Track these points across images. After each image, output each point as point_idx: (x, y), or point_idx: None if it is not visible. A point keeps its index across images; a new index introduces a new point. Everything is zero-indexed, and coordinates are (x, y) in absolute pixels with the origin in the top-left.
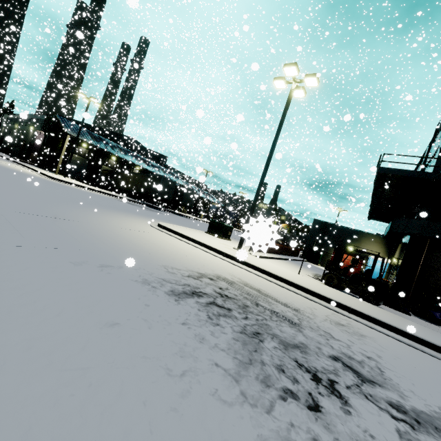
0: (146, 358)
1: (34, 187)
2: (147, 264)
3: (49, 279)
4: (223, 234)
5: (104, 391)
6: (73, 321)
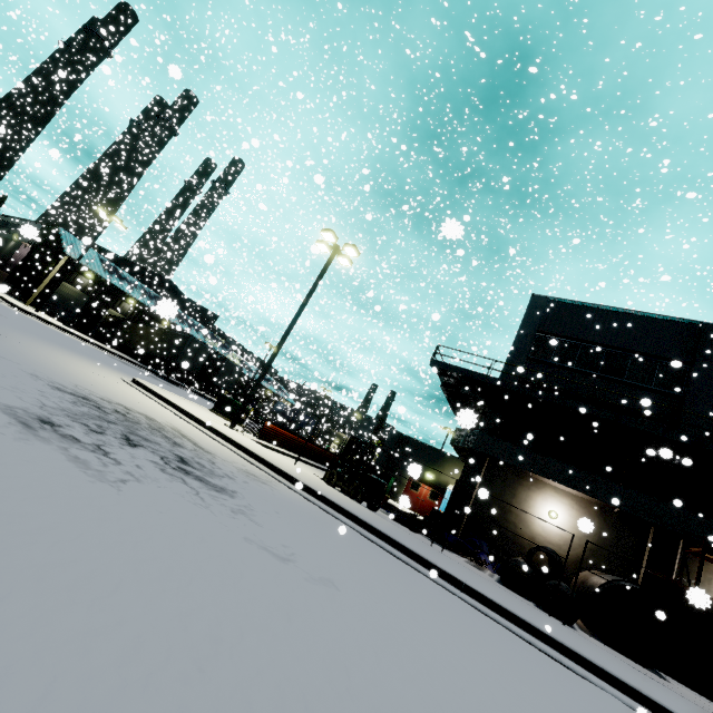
0: None
1: None
2: (56, 375)
3: None
4: (232, 415)
5: None
6: None
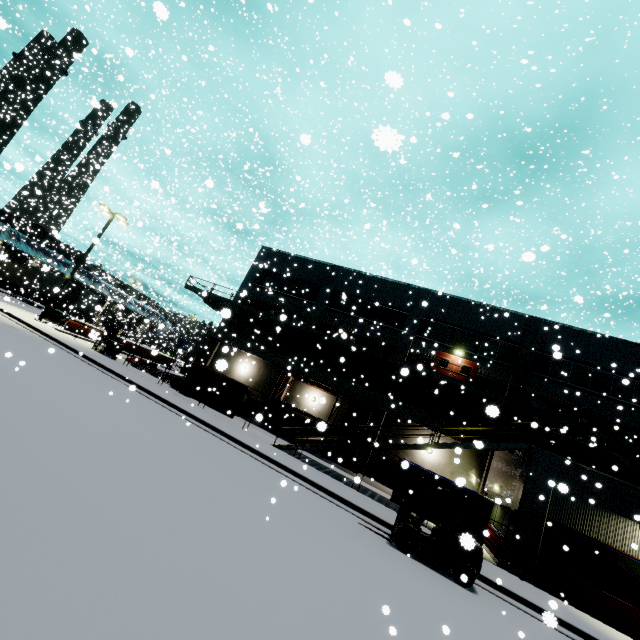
0: None
1: None
2: None
3: None
4: (53, 318)
5: None
6: None
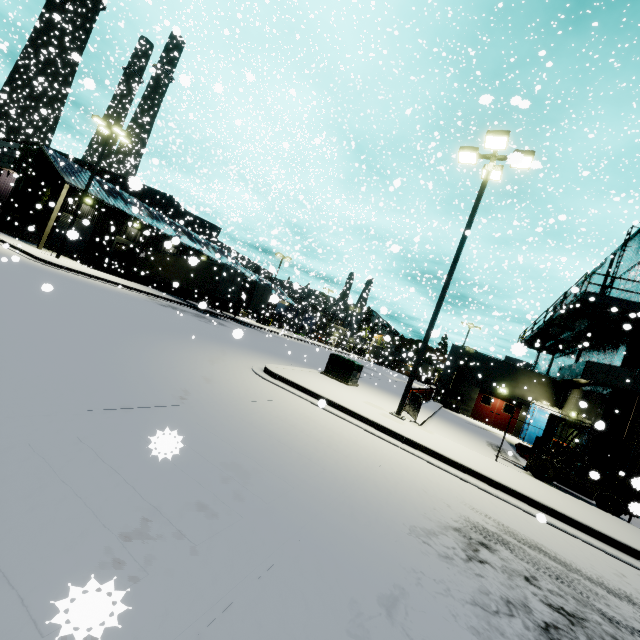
0: None
1: (40, 297)
2: (398, 541)
3: None
4: (351, 378)
5: None
6: None
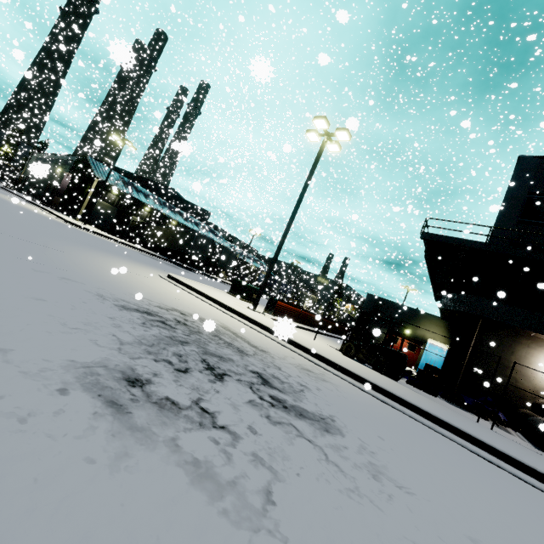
0: (51, 315)
1: (41, 225)
2: (116, 289)
3: (3, 270)
4: (246, 296)
5: (2, 313)
6: (5, 289)
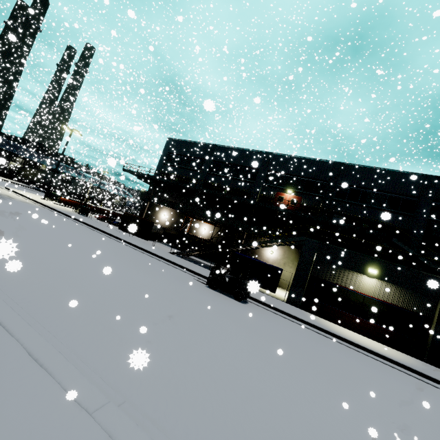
0: None
1: None
2: None
3: None
4: (53, 198)
5: None
6: None
